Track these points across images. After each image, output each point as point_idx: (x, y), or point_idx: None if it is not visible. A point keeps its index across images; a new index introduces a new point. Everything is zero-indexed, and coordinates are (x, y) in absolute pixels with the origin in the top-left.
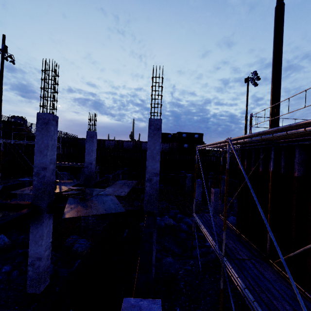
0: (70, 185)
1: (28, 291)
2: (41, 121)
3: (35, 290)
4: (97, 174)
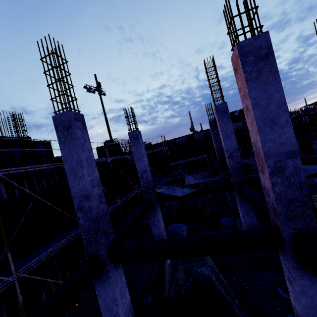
0: (212, 173)
1: (253, 256)
2: (220, 112)
3: (260, 254)
4: (185, 170)
